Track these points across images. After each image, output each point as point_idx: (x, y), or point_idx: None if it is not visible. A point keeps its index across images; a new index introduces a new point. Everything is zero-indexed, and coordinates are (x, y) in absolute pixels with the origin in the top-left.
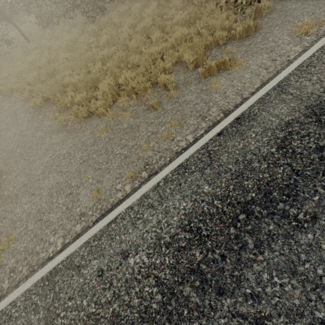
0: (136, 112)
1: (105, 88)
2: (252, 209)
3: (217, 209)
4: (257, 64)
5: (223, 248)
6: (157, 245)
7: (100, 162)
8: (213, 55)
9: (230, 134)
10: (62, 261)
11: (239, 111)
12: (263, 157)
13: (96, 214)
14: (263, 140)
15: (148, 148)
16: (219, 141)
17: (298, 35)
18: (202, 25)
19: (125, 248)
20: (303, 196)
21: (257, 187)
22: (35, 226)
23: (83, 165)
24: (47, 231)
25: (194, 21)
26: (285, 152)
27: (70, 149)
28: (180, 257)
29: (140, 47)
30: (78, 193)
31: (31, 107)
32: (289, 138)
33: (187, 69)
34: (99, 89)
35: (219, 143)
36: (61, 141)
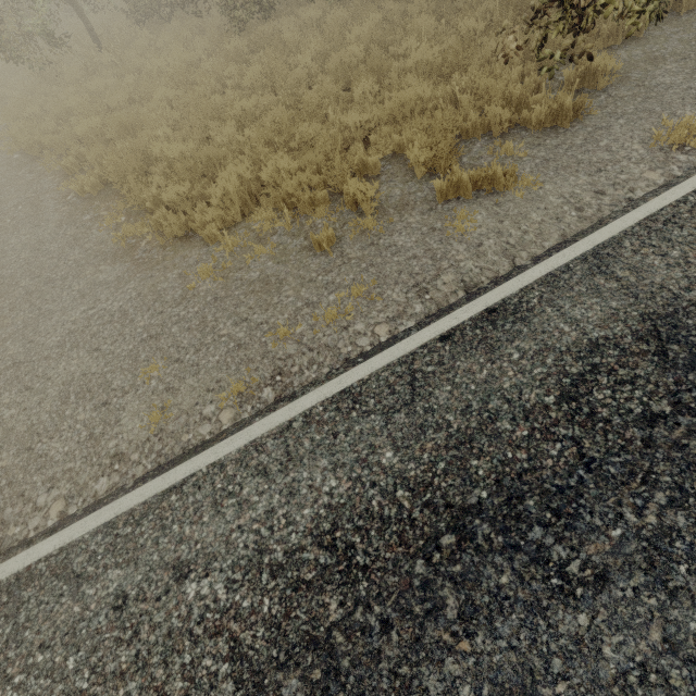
0: (284, 250)
1: (228, 184)
2: (472, 528)
3: (400, 510)
4: (561, 195)
5: (391, 604)
6: (253, 564)
7: (184, 346)
8: (474, 154)
9: (468, 342)
10: (49, 555)
11: (499, 295)
12: (525, 411)
13: (147, 463)
14: (534, 373)
15: (290, 335)
16: (441, 354)
17: (664, 147)
18: (465, 83)
19: (185, 556)
20: (590, 523)
21: (497, 478)
22: (16, 462)
23: (146, 346)
24: (38, 478)
25: (451, 70)
26: (574, 411)
27: (129, 302)
28: (295, 604)
29: (325, 107)
30: (121, 406)
31: (73, 193)
32: (589, 380)
33: (413, 175)
34: (217, 183)
35: (438, 359)
36: (115, 282)
